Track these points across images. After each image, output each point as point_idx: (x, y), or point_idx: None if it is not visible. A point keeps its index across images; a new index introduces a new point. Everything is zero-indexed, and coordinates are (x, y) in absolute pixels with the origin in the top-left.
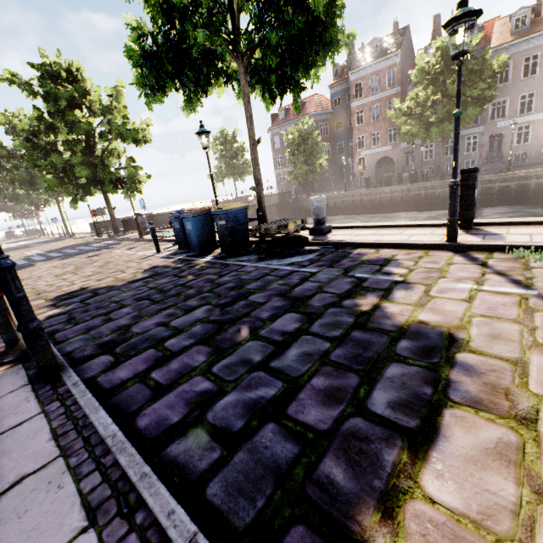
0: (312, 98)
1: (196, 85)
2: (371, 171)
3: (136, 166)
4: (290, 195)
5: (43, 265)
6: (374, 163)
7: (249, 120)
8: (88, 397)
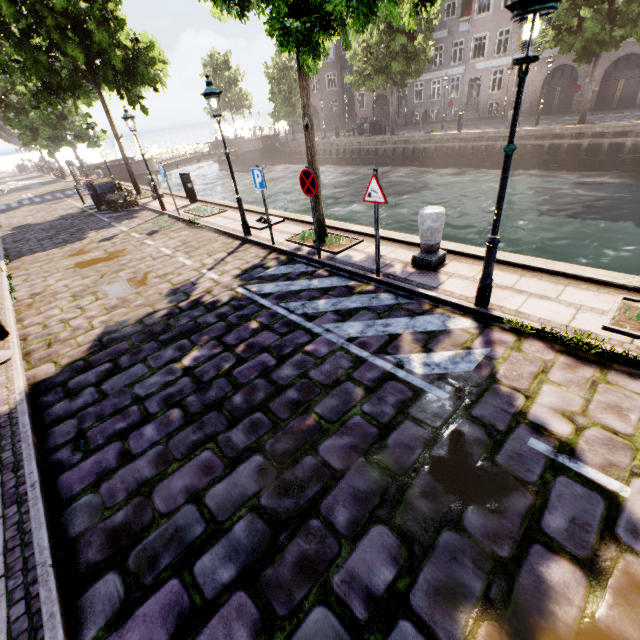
0: None
1: (78, 97)
2: (369, 111)
3: (91, 123)
4: (277, 139)
5: (24, 208)
6: (372, 101)
7: (111, 123)
8: (1, 247)
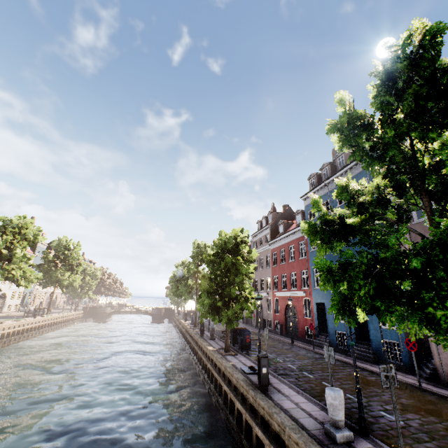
0: None
1: (55, 285)
2: None
3: (86, 292)
4: (173, 311)
5: None
6: None
7: (53, 293)
8: None
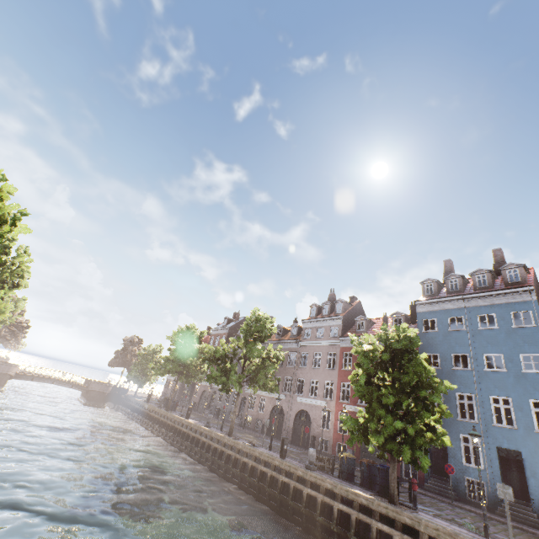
0: (205, 337)
1: None
2: (198, 398)
3: None
4: (126, 391)
5: None
6: (201, 392)
7: None
8: None
